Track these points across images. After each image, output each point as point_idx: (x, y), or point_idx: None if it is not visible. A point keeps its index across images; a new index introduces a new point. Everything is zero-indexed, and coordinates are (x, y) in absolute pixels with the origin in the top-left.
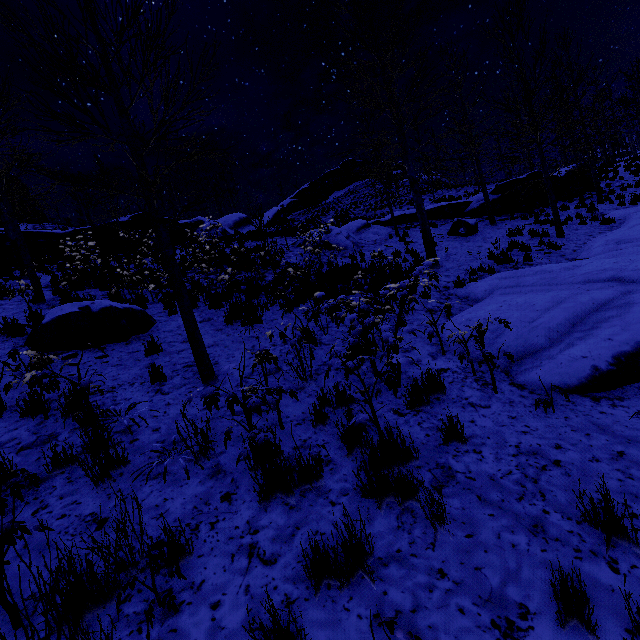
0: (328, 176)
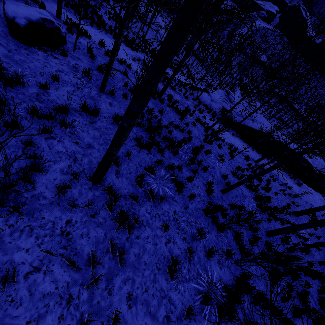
0: None
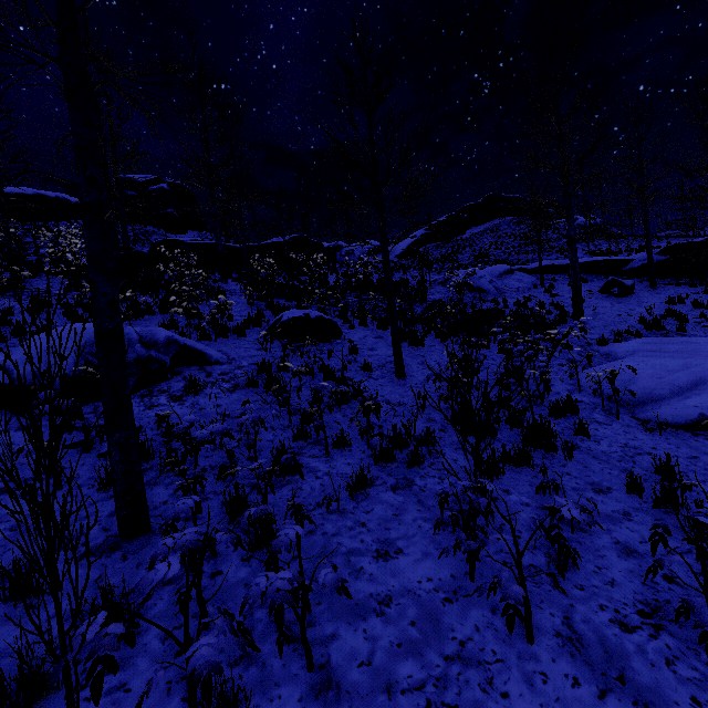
0: (468, 209)
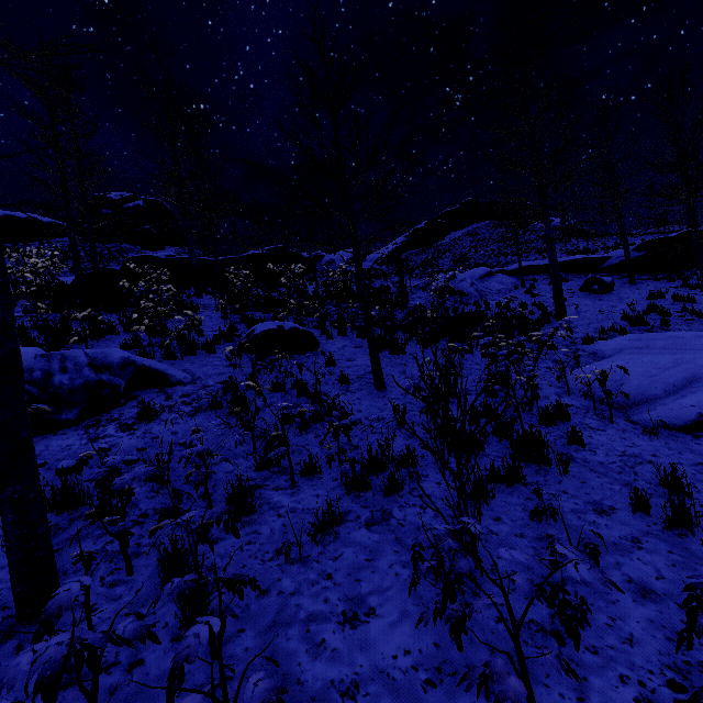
0: (446, 215)
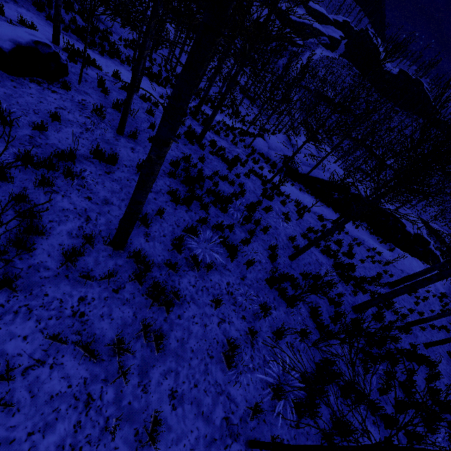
0: None
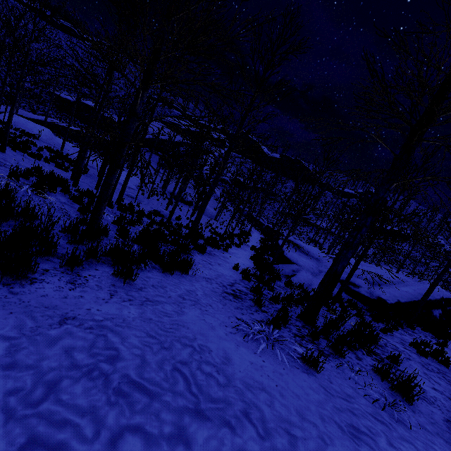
0: None
